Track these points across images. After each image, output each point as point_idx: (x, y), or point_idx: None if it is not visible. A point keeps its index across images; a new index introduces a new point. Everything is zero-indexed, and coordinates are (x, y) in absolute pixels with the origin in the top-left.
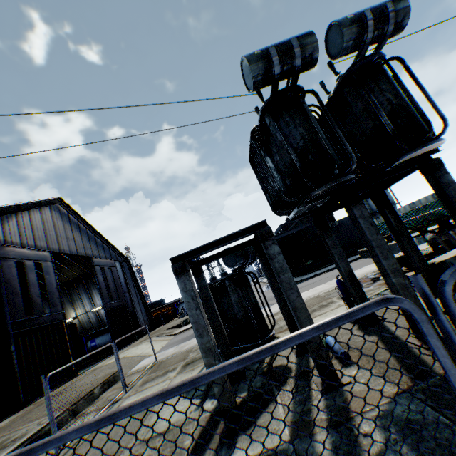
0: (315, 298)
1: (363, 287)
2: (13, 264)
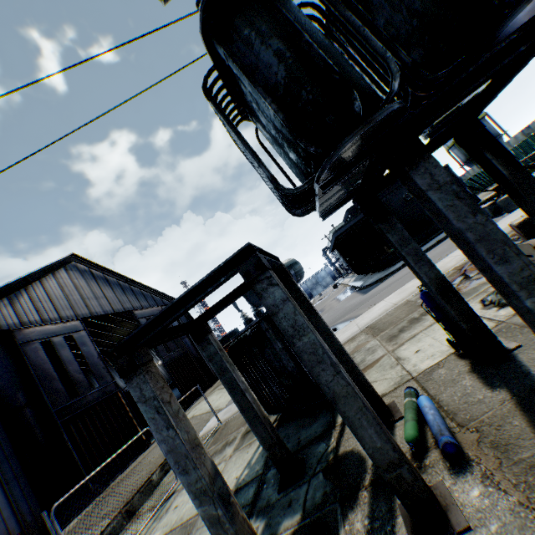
0: (403, 305)
1: (471, 279)
2: (38, 347)
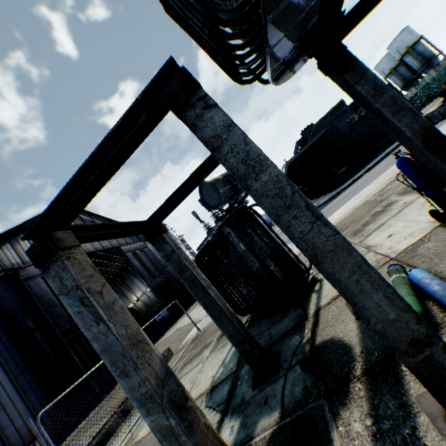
0: (362, 206)
1: None
2: (40, 281)
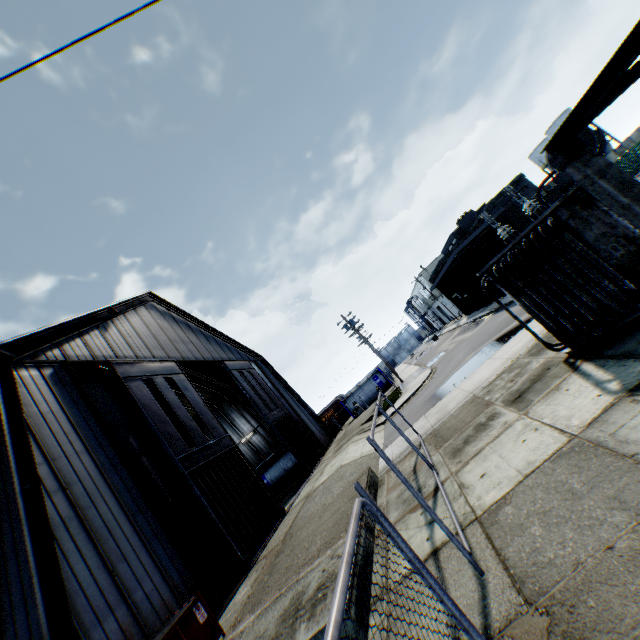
0: None
1: None
2: (141, 384)
